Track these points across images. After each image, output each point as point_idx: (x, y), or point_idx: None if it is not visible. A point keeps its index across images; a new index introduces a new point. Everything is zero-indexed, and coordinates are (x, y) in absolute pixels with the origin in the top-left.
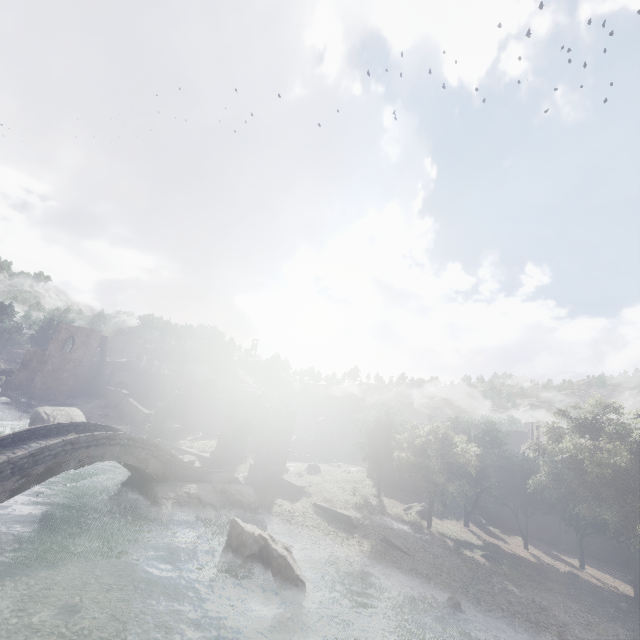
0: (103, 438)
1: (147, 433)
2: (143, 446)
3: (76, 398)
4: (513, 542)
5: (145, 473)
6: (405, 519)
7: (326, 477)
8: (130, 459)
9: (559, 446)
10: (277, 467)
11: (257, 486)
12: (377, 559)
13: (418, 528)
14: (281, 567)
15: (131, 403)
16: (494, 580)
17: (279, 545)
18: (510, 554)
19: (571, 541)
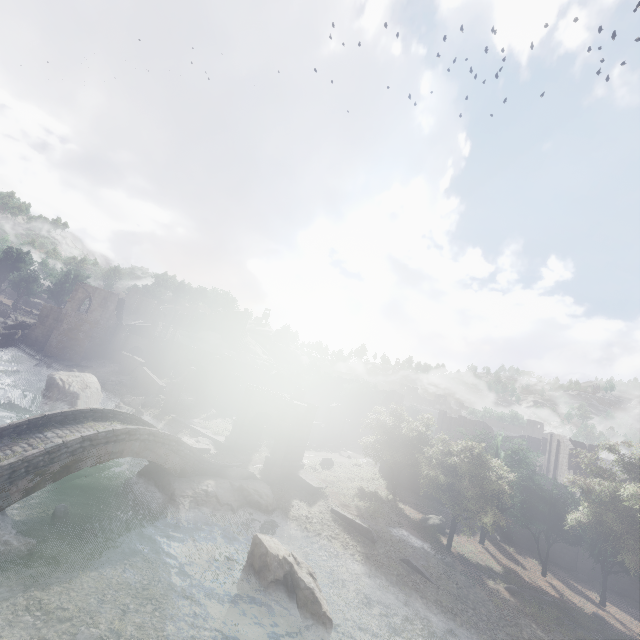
0: (123, 433)
1: (161, 406)
2: (163, 441)
3: (91, 360)
4: (531, 567)
5: (163, 468)
6: (423, 534)
7: (340, 474)
8: (149, 455)
9: (605, 485)
10: (293, 462)
11: (274, 483)
12: (399, 585)
13: (438, 547)
14: (308, 600)
15: (146, 373)
16: (522, 622)
17: (304, 570)
18: (532, 586)
19: (587, 569)
